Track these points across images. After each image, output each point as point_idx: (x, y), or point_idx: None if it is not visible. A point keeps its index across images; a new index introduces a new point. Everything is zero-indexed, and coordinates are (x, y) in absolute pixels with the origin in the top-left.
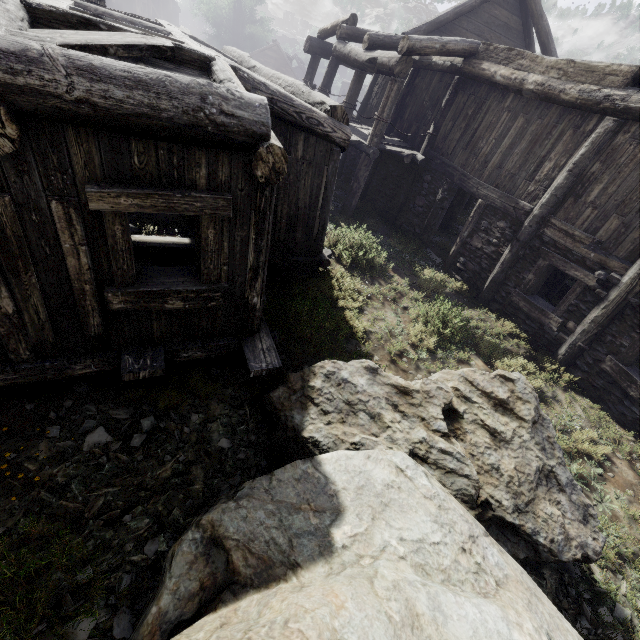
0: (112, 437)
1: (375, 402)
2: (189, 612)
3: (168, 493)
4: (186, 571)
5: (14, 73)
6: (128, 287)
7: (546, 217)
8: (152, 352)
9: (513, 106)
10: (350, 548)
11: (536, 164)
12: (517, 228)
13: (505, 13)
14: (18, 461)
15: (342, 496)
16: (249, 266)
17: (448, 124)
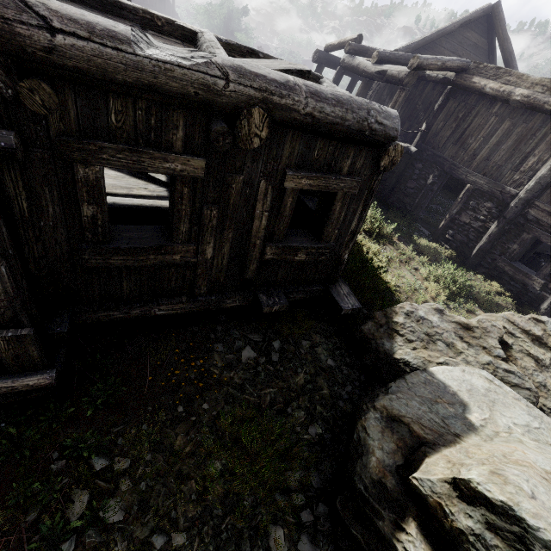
0: (257, 354)
1: (447, 334)
2: (399, 460)
3: (308, 395)
4: (381, 437)
5: (282, 97)
6: (278, 243)
7: (530, 200)
8: (276, 292)
9: (500, 112)
10: (486, 427)
11: (521, 158)
12: (503, 208)
13: (475, 35)
14: (204, 367)
15: (460, 395)
16: (350, 230)
17: (439, 124)
